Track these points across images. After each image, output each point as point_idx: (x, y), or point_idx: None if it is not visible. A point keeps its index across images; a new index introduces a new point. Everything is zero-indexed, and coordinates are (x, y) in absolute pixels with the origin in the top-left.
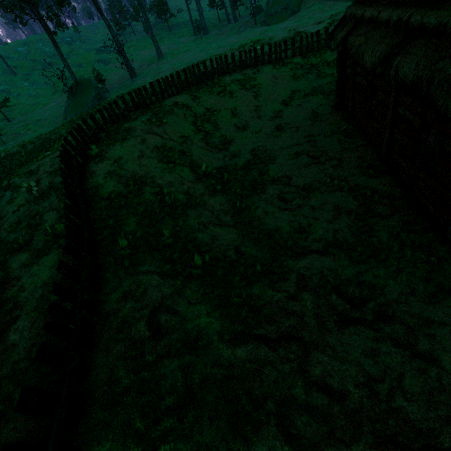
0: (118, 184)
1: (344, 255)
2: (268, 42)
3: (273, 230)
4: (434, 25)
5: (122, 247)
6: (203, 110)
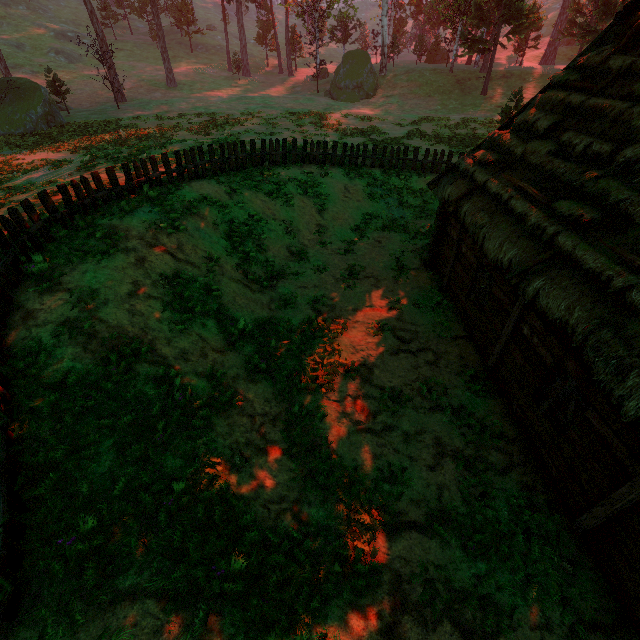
0: (82, 354)
1: (457, 541)
2: (335, 126)
3: (349, 469)
4: (592, 268)
5: (85, 531)
6: (243, 215)
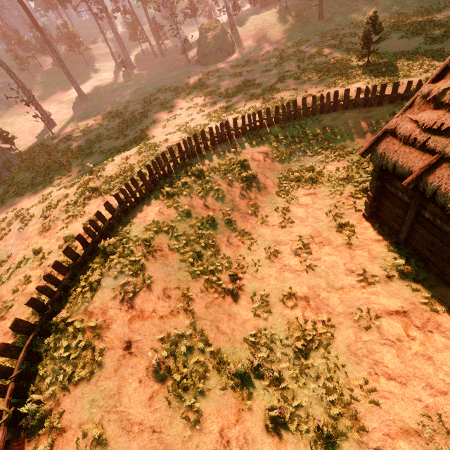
0: None
1: None
2: (217, 91)
3: None
4: None
5: None
6: (188, 224)
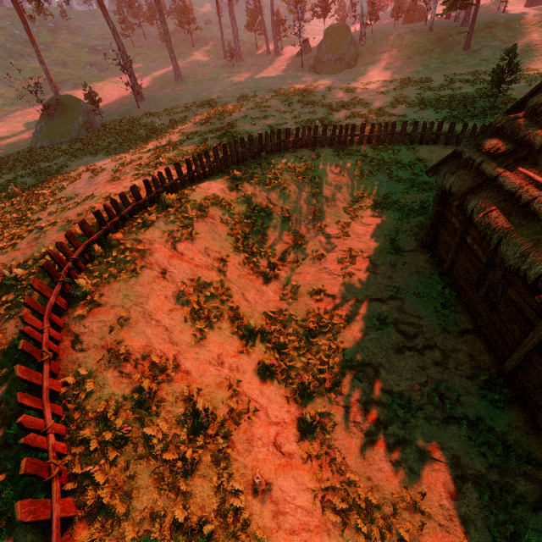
0: (119, 379)
1: None
2: (321, 101)
3: (365, 489)
4: None
5: None
6: (246, 208)
